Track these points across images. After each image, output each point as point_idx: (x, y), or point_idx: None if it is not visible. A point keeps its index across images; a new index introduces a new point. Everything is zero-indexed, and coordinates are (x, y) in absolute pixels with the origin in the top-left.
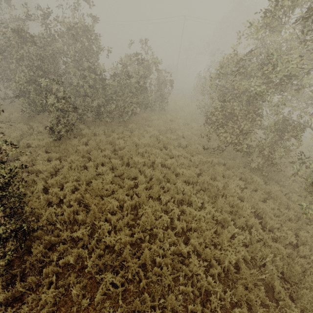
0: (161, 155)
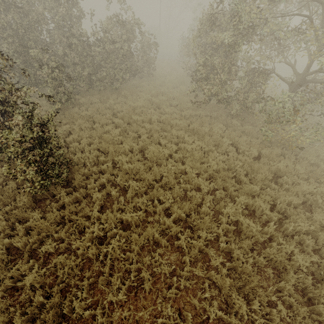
0: (156, 114)
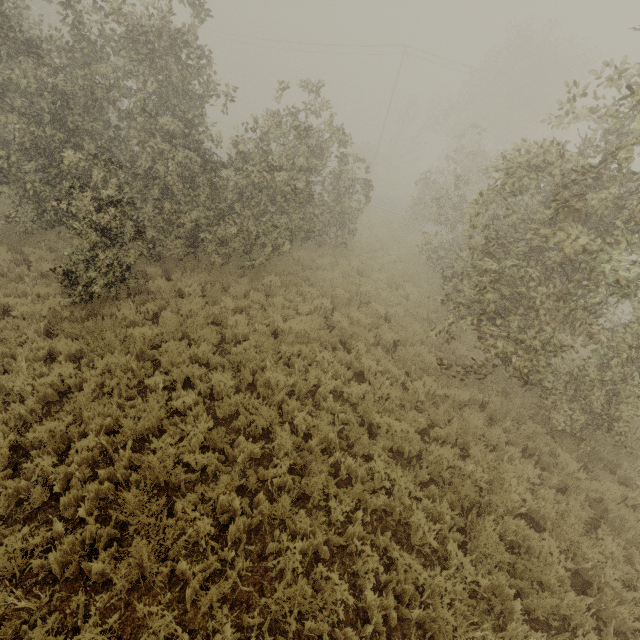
0: (334, 368)
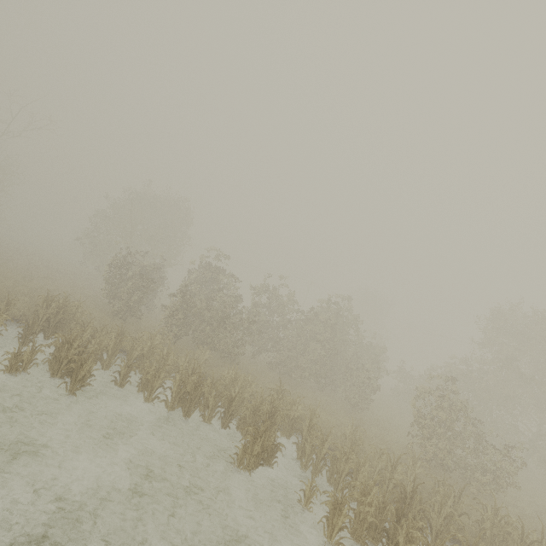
0: None
